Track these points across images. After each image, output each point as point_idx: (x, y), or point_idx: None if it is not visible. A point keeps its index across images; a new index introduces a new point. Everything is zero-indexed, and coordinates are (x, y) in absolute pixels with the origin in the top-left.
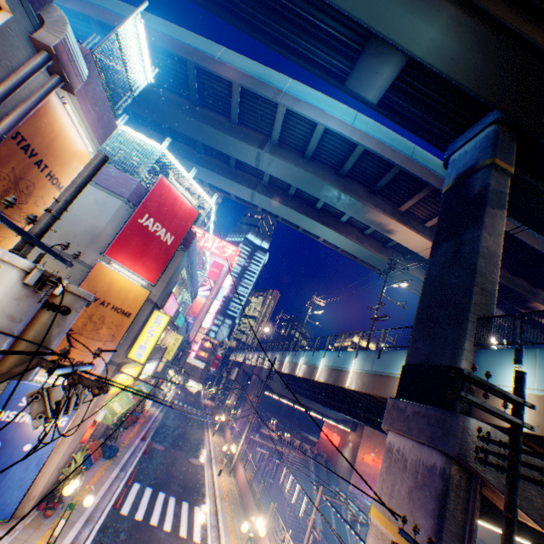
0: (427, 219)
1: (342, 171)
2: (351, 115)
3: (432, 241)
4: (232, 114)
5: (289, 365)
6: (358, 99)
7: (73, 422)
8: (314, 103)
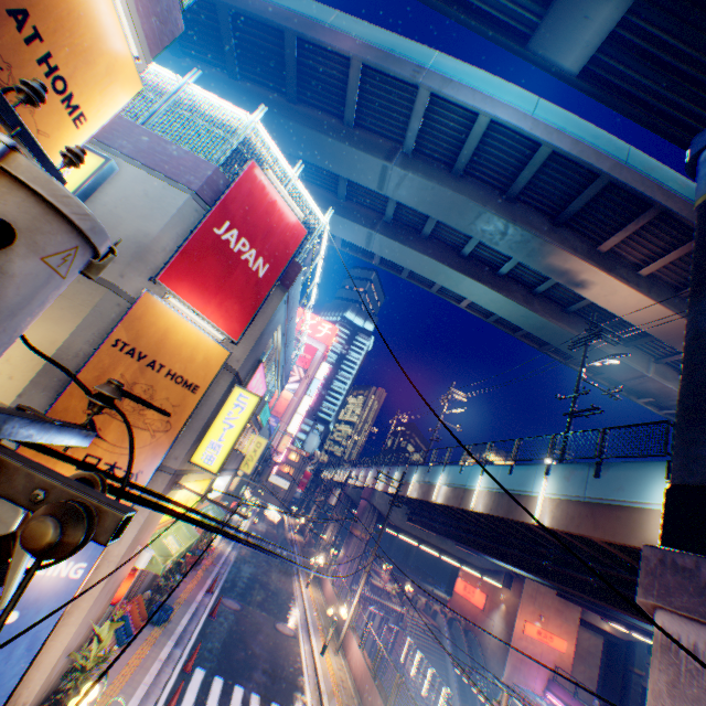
0: (643, 264)
1: (510, 190)
2: (529, 101)
3: (690, 280)
4: (346, 110)
5: (419, 486)
6: (547, 68)
7: (96, 570)
8: (472, 84)
